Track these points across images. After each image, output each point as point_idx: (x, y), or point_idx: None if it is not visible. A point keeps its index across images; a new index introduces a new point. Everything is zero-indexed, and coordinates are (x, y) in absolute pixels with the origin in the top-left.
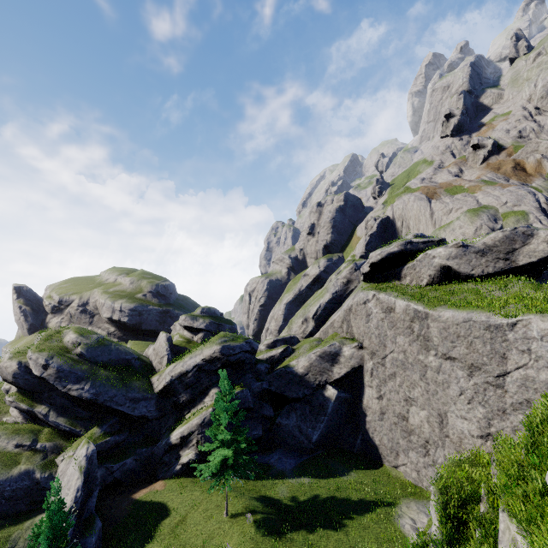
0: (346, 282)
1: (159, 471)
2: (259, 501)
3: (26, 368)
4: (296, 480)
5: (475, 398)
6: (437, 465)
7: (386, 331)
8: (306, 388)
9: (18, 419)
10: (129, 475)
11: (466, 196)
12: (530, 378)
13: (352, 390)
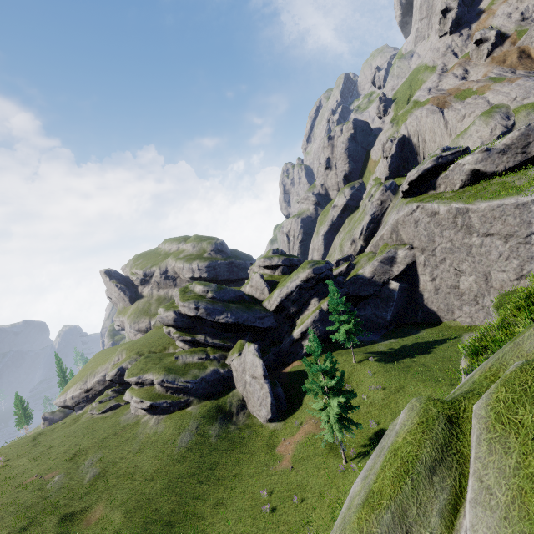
0: (380, 203)
1: (288, 359)
2: (370, 353)
3: (180, 314)
4: (386, 342)
5: (511, 256)
6: (485, 308)
7: (433, 230)
8: (374, 286)
9: (185, 347)
10: (272, 363)
11: (476, 99)
12: None
13: (408, 281)
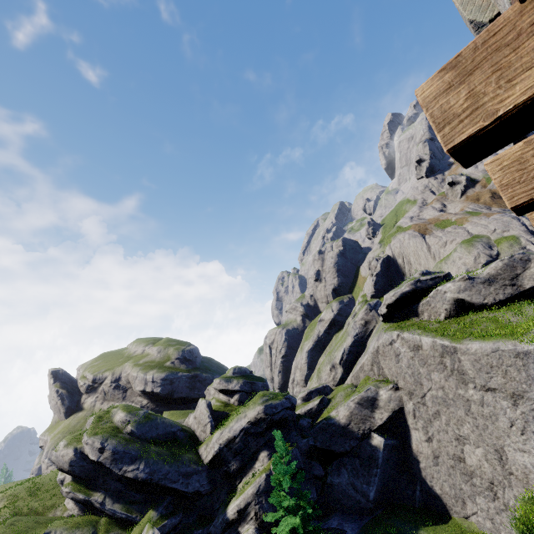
0: (364, 324)
1: None
2: None
3: (81, 454)
4: None
5: (527, 428)
6: (509, 508)
7: (419, 369)
8: (351, 439)
9: (74, 512)
10: None
11: (456, 228)
12: None
13: (398, 436)
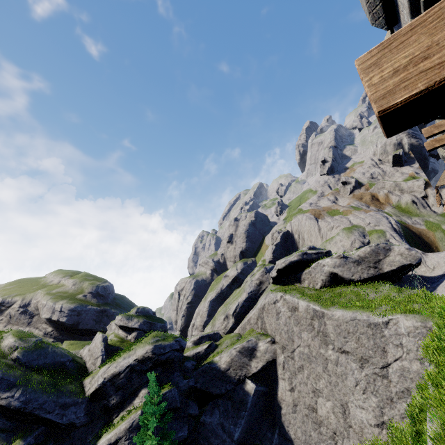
0: (259, 283)
1: None
2: None
3: None
4: None
5: (368, 388)
6: None
7: (293, 328)
8: (228, 383)
9: None
10: None
11: (342, 217)
12: (406, 368)
13: (268, 383)
